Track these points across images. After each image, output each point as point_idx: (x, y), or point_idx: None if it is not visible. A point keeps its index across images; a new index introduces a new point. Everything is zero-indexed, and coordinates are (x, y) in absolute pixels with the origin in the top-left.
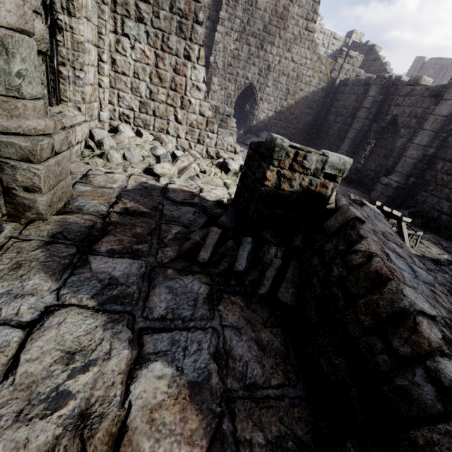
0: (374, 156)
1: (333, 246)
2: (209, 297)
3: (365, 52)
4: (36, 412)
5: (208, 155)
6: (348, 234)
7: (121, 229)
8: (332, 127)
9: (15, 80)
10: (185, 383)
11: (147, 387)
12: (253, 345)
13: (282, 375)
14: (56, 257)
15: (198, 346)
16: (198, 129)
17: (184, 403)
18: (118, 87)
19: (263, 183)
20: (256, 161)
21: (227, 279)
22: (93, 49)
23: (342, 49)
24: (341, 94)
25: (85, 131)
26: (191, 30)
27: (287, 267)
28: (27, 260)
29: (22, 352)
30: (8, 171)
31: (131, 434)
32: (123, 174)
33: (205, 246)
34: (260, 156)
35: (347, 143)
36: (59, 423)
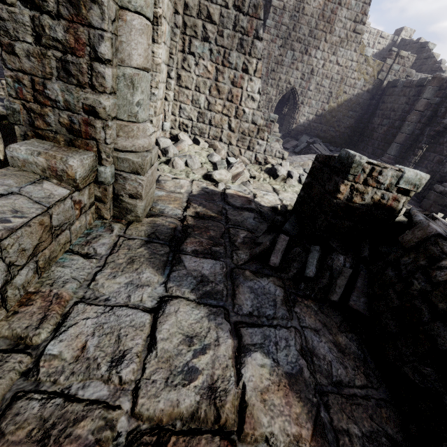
0: (426, 161)
1: (411, 260)
2: (285, 299)
3: (416, 50)
4: (178, 381)
5: (256, 161)
6: (430, 250)
7: (199, 232)
8: (377, 130)
9: (135, 108)
10: (282, 373)
11: (253, 372)
12: (332, 346)
13: (365, 377)
14: (156, 255)
15: (286, 342)
16: (249, 137)
17: (286, 390)
18: (180, 99)
19: (335, 195)
20: (325, 174)
21: (297, 283)
22: (165, 68)
23: (392, 49)
24: (389, 96)
25: (153, 140)
26: (250, 46)
27: (356, 276)
28: (137, 256)
29: (155, 332)
30: (120, 181)
31: (250, 409)
32: (187, 180)
33: (275, 251)
34: (332, 170)
35: (395, 148)
36: (196, 392)
